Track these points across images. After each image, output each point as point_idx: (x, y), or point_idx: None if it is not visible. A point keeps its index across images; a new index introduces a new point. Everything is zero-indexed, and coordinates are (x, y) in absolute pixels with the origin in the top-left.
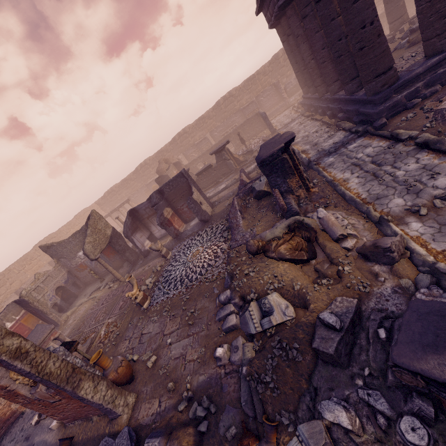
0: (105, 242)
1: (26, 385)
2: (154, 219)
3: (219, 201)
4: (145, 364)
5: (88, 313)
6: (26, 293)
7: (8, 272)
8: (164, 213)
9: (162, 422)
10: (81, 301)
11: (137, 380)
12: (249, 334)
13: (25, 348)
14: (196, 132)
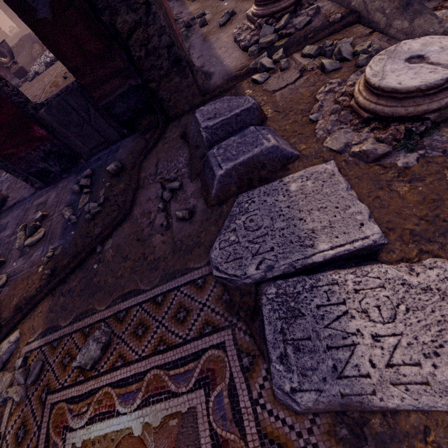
0: None
1: None
2: None
3: None
4: None
5: None
6: None
7: None
8: None
9: None
10: None
11: None
12: None
13: None
14: None
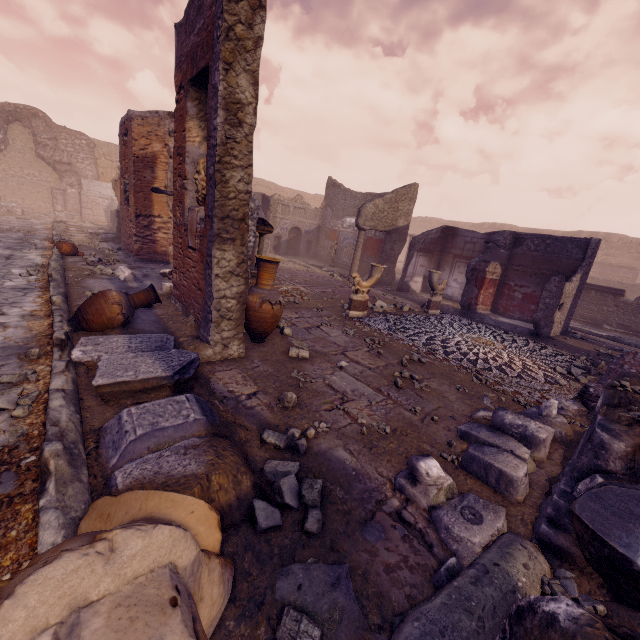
0: (386, 226)
1: (196, 192)
2: (459, 265)
3: (587, 338)
4: (288, 348)
5: (291, 269)
6: (277, 198)
7: (281, 190)
8: (489, 264)
9: (228, 414)
10: (296, 260)
11: (262, 348)
12: (552, 539)
13: (245, 116)
14: (624, 253)
